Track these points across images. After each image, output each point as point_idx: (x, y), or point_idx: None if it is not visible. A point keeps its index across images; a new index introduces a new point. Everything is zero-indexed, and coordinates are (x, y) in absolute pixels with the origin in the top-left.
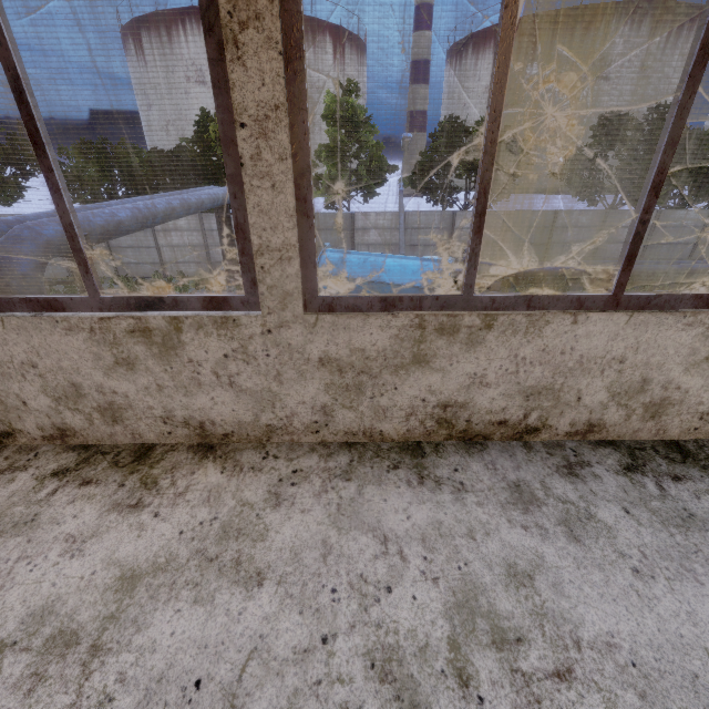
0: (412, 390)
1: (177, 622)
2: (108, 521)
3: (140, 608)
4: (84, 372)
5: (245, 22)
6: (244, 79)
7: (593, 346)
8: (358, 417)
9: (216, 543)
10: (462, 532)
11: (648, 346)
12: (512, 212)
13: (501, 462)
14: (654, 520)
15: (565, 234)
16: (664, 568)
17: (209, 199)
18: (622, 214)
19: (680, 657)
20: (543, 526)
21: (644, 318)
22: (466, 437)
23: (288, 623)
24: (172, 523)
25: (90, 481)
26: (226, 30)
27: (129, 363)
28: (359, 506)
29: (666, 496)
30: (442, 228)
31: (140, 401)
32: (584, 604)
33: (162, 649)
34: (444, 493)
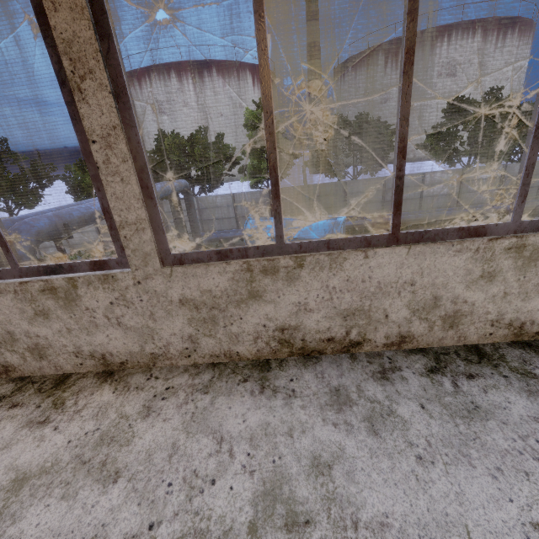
0: (254, 319)
1: (44, 514)
2: (19, 435)
3: (20, 504)
4: (15, 323)
5: (83, 76)
6: (89, 112)
7: (386, 274)
8: (217, 342)
9: (92, 449)
10: (283, 431)
11: (430, 270)
12: (389, 177)
13: (329, 371)
14: (444, 413)
15: (433, 189)
16: (444, 455)
17: (162, 191)
18: (475, 170)
19: (442, 534)
20: (350, 423)
21: (420, 249)
22: (305, 352)
23: (127, 513)
24: (65, 434)
25: (17, 404)
26: (72, 82)
27: (44, 314)
28: (208, 414)
29: (458, 392)
30: (337, 194)
31: (56, 341)
32: (369, 488)
33: (25, 538)
34: (277, 399)
